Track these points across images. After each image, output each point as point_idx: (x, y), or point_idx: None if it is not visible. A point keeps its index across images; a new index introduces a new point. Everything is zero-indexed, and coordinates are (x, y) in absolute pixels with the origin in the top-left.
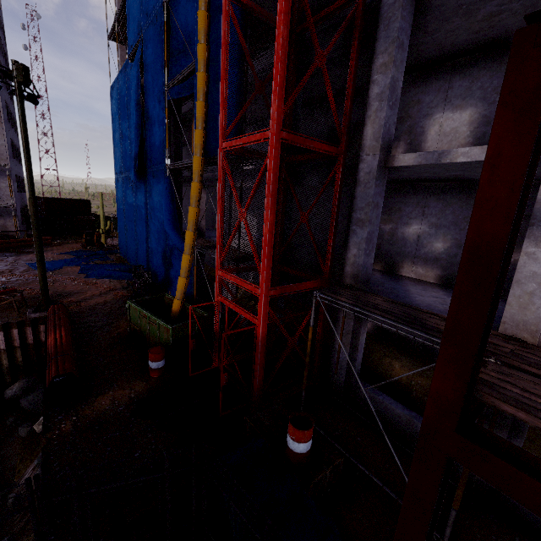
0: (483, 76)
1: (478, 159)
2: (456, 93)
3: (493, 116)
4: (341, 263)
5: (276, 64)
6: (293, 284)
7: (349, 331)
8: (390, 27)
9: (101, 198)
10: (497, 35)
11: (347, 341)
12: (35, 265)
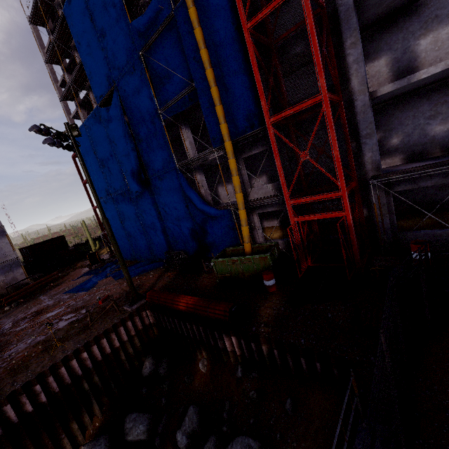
0: (384, 37)
1: (435, 72)
2: (370, 51)
3: (400, 56)
4: (359, 167)
5: (316, 57)
6: (350, 185)
7: (384, 204)
8: (349, 23)
9: (84, 225)
10: (389, 13)
11: (384, 211)
12: (72, 290)
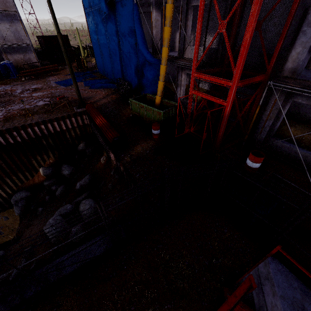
0: None
1: None
2: None
3: None
4: (281, 61)
5: None
6: (251, 78)
7: (277, 108)
8: None
9: (77, 32)
10: None
11: (273, 114)
12: (59, 83)
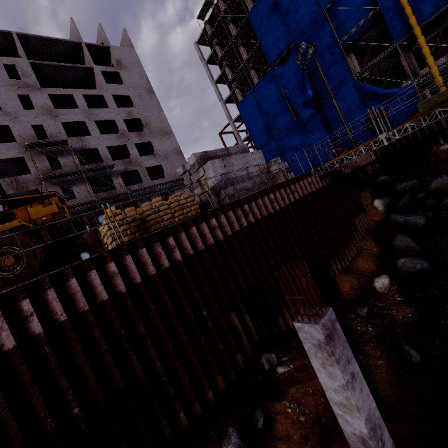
0: None
1: None
2: None
3: None
4: None
5: None
6: None
7: None
8: None
9: None
10: None
11: None
12: None
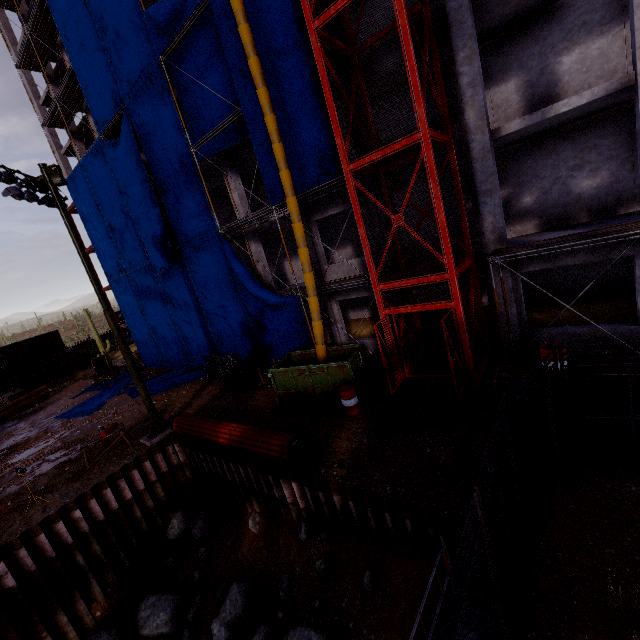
0: (514, 50)
1: (578, 105)
2: (495, 70)
3: (535, 79)
4: (476, 237)
5: (413, 76)
6: (462, 263)
7: (509, 290)
8: (462, 27)
9: (87, 316)
10: (520, 16)
11: (509, 299)
12: (66, 415)
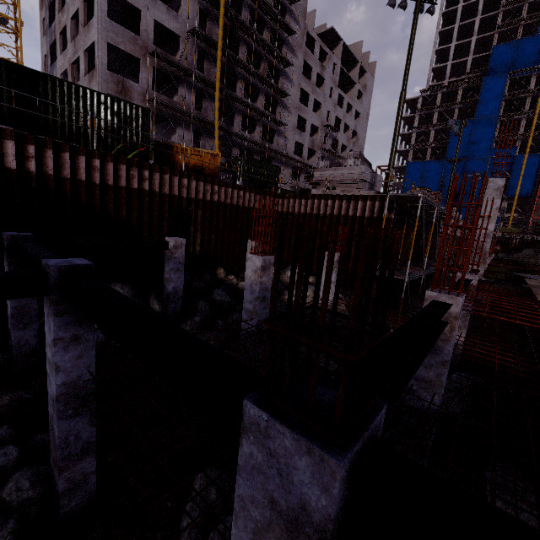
0: None
1: None
2: None
3: None
4: None
5: None
6: None
7: None
8: None
9: None
10: None
11: None
12: None
